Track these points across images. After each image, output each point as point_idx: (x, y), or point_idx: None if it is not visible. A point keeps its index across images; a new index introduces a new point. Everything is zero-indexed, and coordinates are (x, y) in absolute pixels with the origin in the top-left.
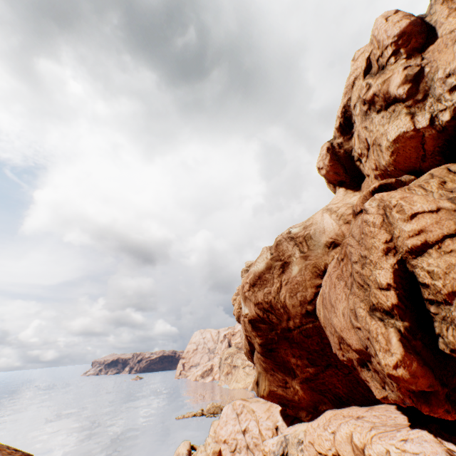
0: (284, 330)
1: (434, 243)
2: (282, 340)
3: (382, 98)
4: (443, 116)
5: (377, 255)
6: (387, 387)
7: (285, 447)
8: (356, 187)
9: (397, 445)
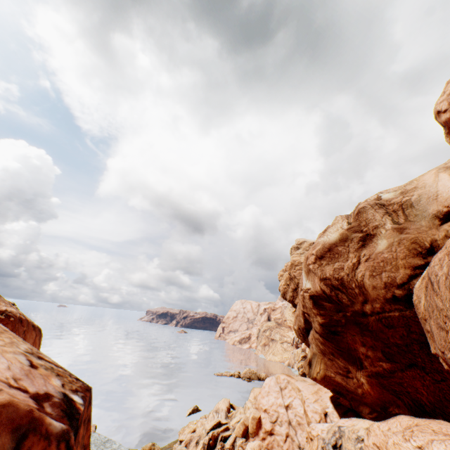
0: (356, 314)
1: None
2: (351, 325)
3: None
4: None
5: None
6: None
7: (338, 439)
8: None
9: None
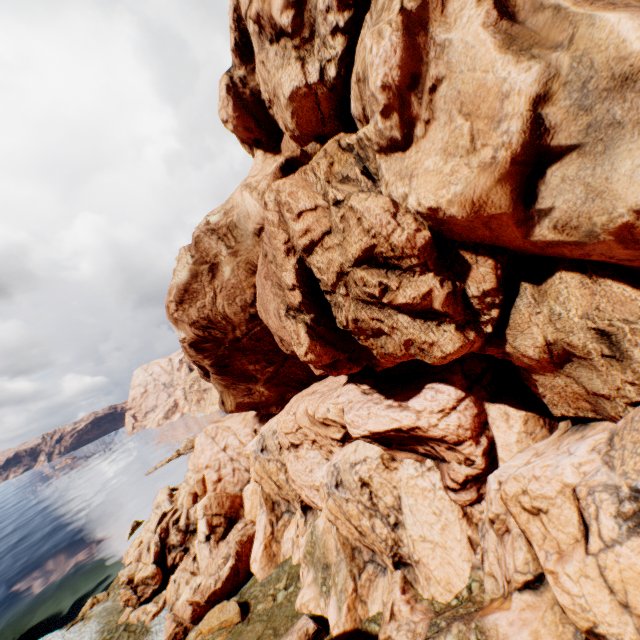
0: (233, 343)
1: (318, 241)
2: (235, 353)
3: (269, 24)
4: (330, 70)
5: (282, 257)
6: None
7: (263, 443)
8: (276, 149)
9: (334, 402)
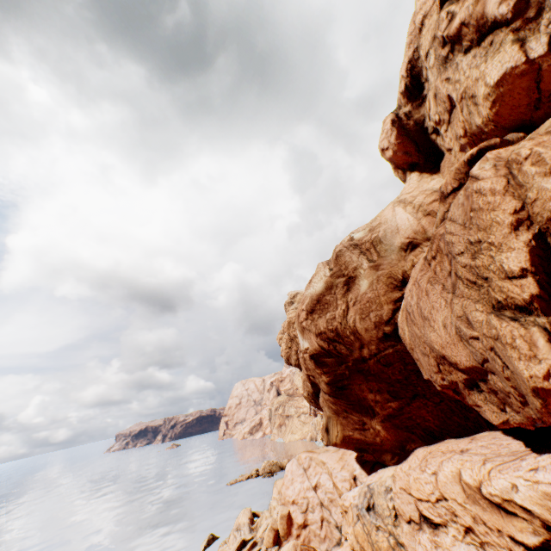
0: (357, 362)
1: None
2: (355, 374)
3: (475, 27)
4: None
5: (501, 233)
6: (508, 409)
7: (370, 498)
8: (433, 169)
9: (526, 477)
